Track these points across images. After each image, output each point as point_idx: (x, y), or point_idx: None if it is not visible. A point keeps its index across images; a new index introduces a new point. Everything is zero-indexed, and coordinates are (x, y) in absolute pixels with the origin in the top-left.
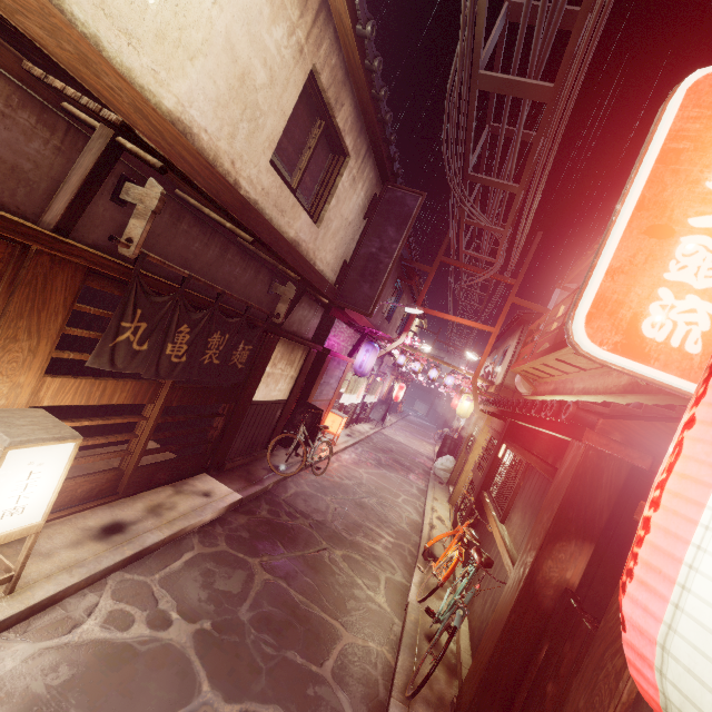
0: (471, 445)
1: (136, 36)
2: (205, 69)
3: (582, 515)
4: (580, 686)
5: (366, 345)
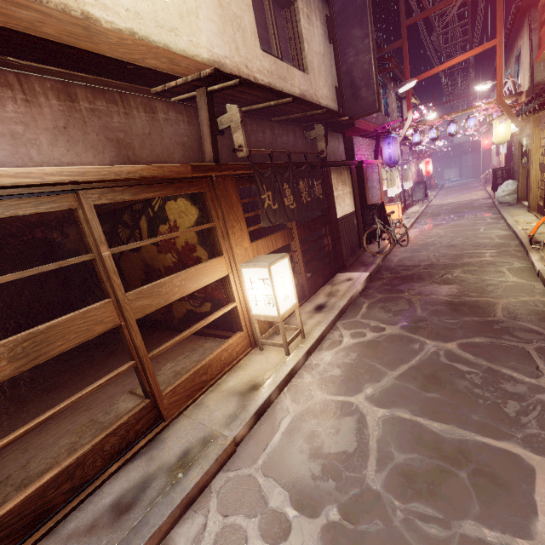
0: (526, 156)
1: (174, 28)
2: (204, 17)
3: None
4: None
5: (385, 141)
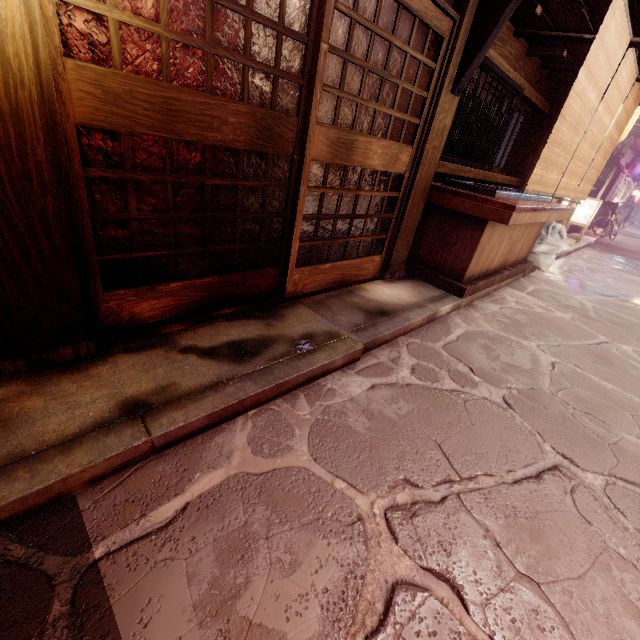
0: None
1: None
2: None
3: None
4: None
5: None
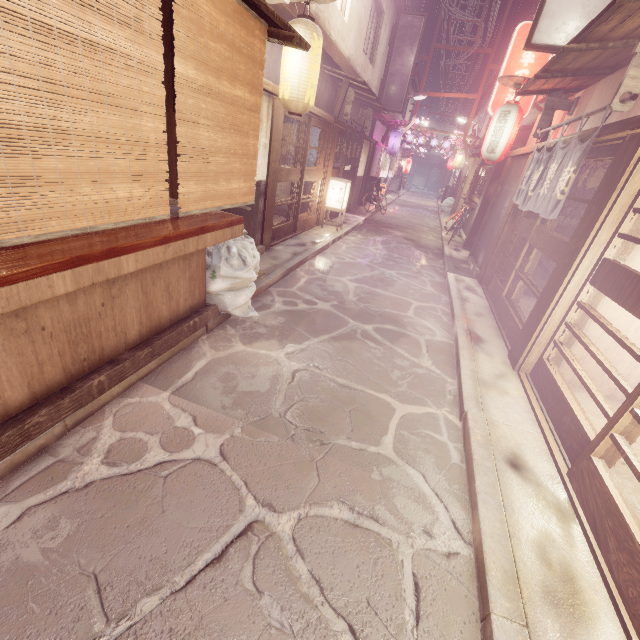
0: (464, 183)
1: (344, 38)
2: (353, 31)
3: (501, 170)
4: (491, 199)
5: (394, 133)
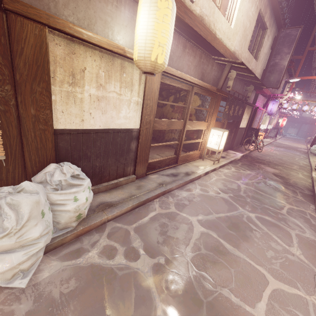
0: None
1: (230, 38)
2: (238, 35)
3: None
4: None
5: (272, 101)
